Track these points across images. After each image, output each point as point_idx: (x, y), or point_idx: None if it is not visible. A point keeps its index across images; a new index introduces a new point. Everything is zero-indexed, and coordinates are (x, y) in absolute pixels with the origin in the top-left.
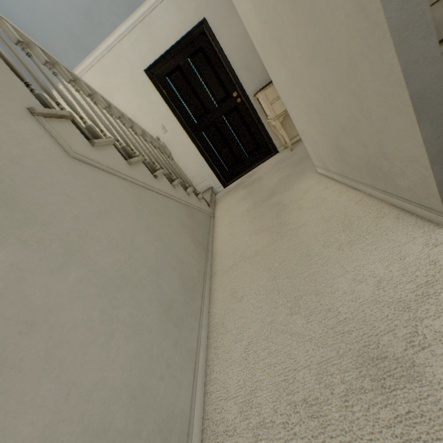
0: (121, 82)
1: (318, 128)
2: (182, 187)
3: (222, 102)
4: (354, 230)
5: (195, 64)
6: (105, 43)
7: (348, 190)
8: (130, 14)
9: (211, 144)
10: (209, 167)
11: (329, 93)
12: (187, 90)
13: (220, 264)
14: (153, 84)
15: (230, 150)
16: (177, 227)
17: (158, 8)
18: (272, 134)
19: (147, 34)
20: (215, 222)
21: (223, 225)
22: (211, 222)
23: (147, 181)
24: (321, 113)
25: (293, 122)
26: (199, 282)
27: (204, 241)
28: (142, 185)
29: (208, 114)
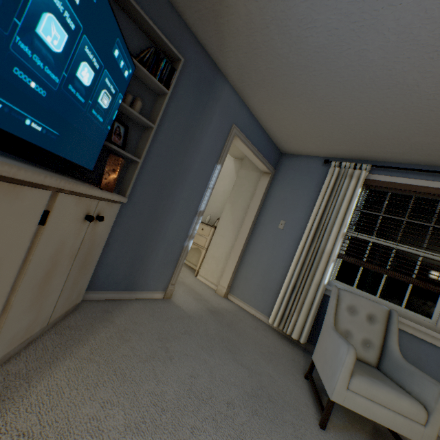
0: None
1: None
2: None
3: None
4: None
5: None
6: None
7: None
8: None
9: None
10: None
11: None
12: None
13: None
14: None
15: None
16: None
17: None
18: None
19: None
20: None
21: None
22: None
23: None
24: None
25: None
26: None
27: None
28: None
29: None
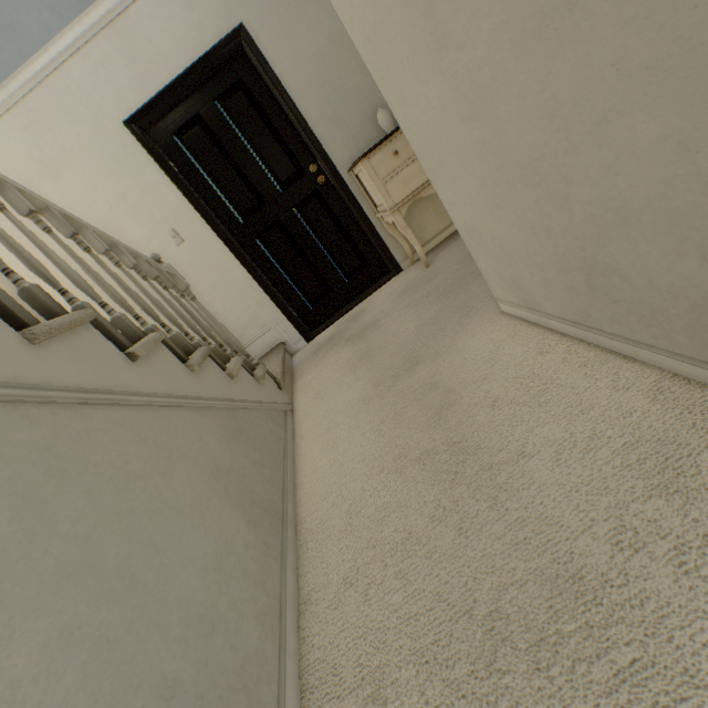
0: (75, 146)
1: (527, 220)
2: (215, 363)
3: (290, 184)
4: (700, 496)
5: (231, 113)
6: (31, 65)
7: (604, 358)
8: (83, 8)
9: (275, 261)
10: (275, 306)
11: (601, 115)
12: (220, 161)
13: (319, 562)
14: (145, 150)
15: (312, 271)
16: (195, 492)
17: (145, 0)
18: (388, 239)
19: (125, 51)
20: (296, 425)
21: (314, 436)
22: (288, 427)
23: (98, 376)
24: (547, 182)
25: (449, 212)
26: (264, 670)
27: (274, 494)
28: (74, 399)
29: (264, 206)
